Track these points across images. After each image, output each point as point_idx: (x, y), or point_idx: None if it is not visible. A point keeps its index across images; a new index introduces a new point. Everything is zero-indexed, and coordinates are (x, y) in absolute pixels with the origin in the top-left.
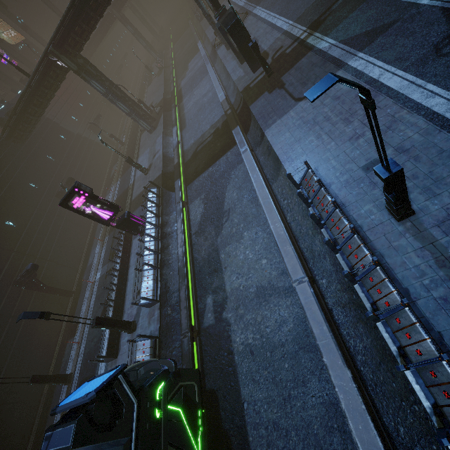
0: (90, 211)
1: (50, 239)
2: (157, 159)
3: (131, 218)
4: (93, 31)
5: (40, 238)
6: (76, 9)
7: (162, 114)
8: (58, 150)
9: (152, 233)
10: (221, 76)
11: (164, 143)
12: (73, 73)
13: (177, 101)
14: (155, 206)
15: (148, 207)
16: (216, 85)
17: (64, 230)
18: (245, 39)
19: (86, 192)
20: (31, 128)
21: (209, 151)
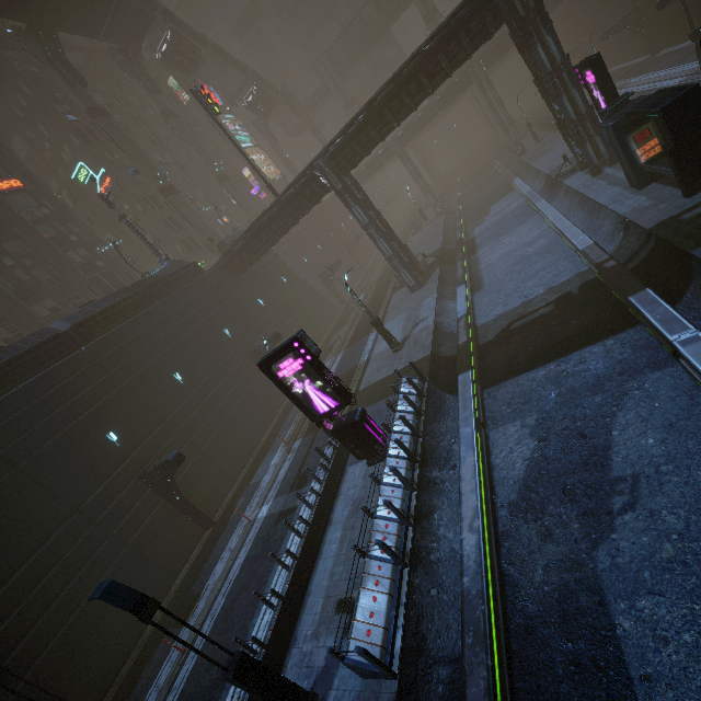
0: (300, 390)
1: (217, 417)
2: (422, 331)
3: (366, 423)
4: (362, 168)
5: (205, 412)
6: (371, 112)
7: (437, 267)
8: (274, 295)
9: (399, 467)
10: (571, 216)
11: (438, 307)
12: (322, 211)
13: (466, 252)
14: (413, 412)
15: (399, 410)
16: (563, 226)
17: (240, 408)
18: (696, 127)
19: (310, 352)
20: (254, 259)
21: (547, 332)
